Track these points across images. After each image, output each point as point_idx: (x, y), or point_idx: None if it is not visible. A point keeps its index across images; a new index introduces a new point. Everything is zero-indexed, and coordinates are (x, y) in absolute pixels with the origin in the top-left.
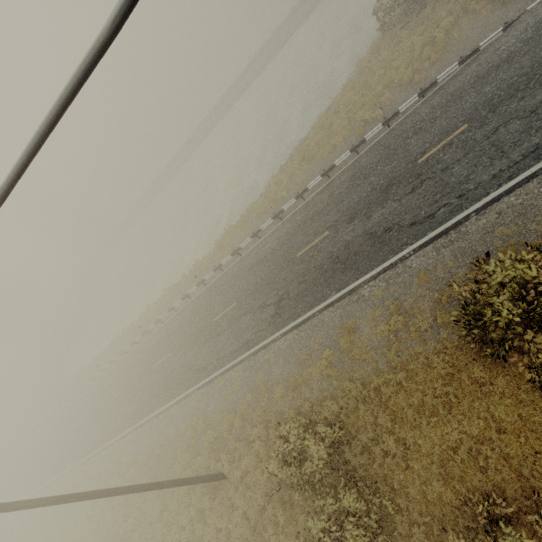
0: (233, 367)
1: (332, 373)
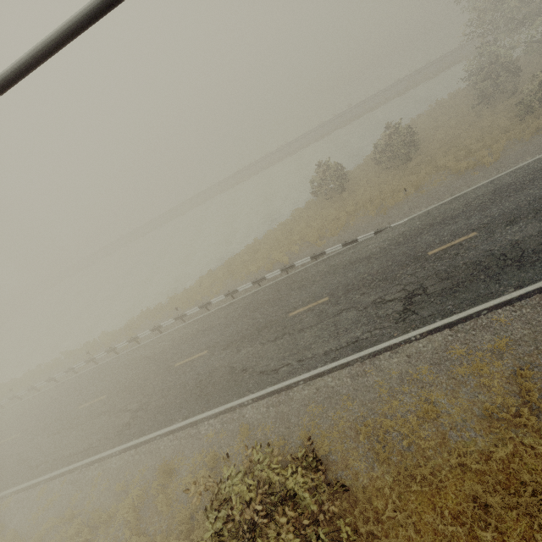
0: (62, 474)
1: (132, 518)
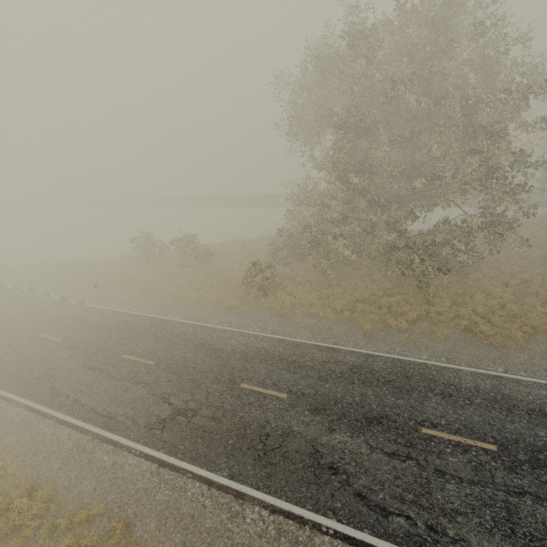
0: None
1: None
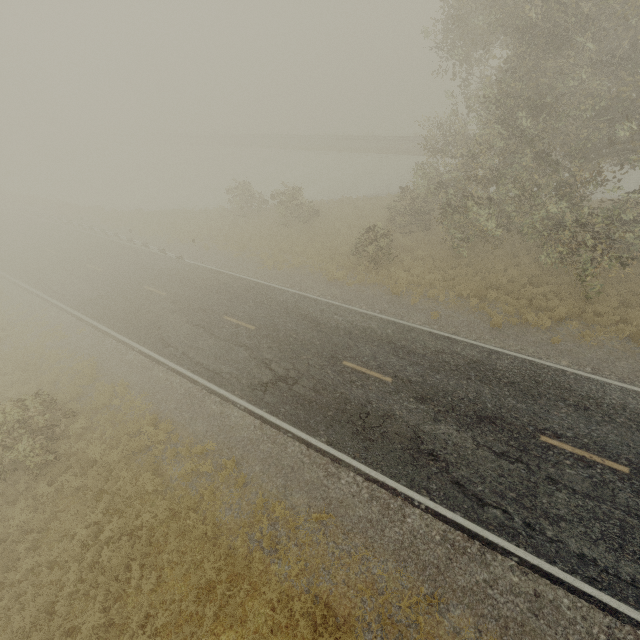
0: None
1: None
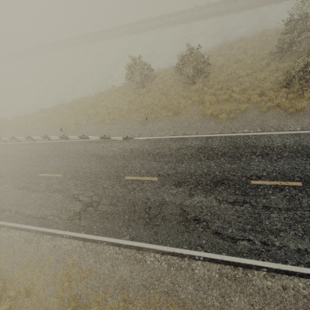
0: None
1: None
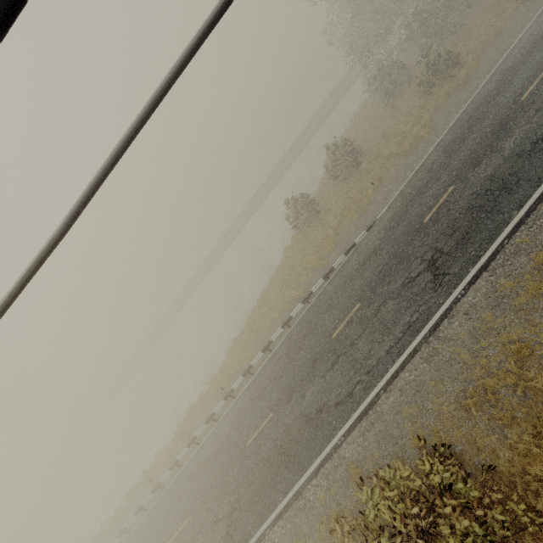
0: None
1: None
